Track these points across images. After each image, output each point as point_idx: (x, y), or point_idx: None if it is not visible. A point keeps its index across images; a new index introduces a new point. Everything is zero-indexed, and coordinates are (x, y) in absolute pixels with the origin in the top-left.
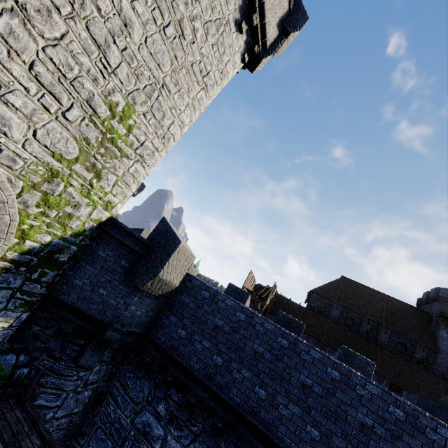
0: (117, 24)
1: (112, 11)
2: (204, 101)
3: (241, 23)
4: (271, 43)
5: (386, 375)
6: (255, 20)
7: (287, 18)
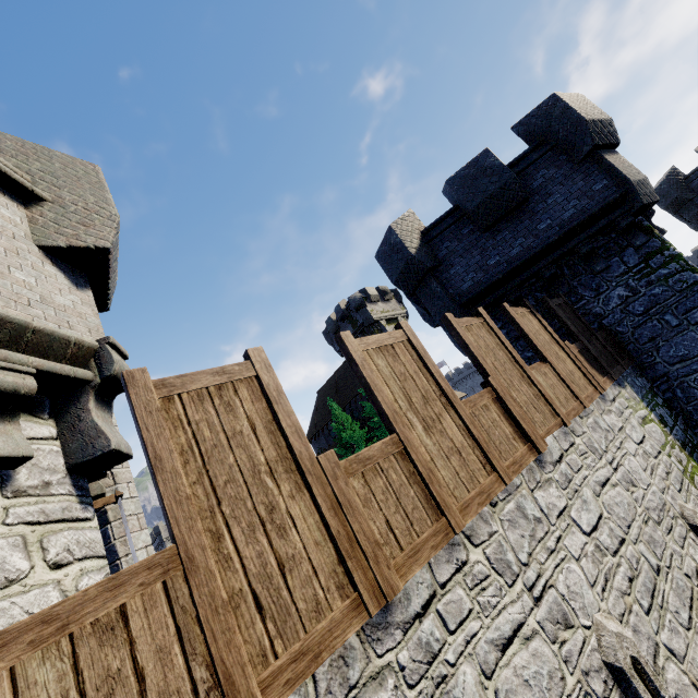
0: None
1: None
2: None
3: None
4: None
5: None
6: None
7: None
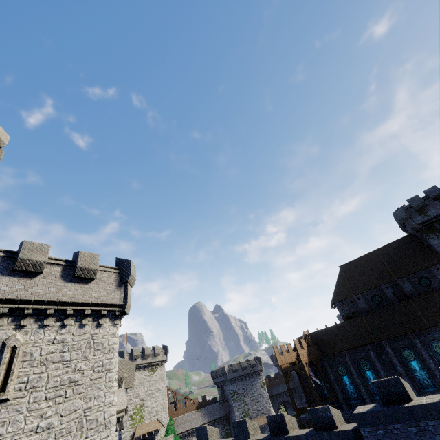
0: (45, 434)
1: (40, 435)
2: (113, 374)
3: (99, 324)
4: (123, 297)
5: (435, 321)
6: (104, 312)
7: (120, 277)
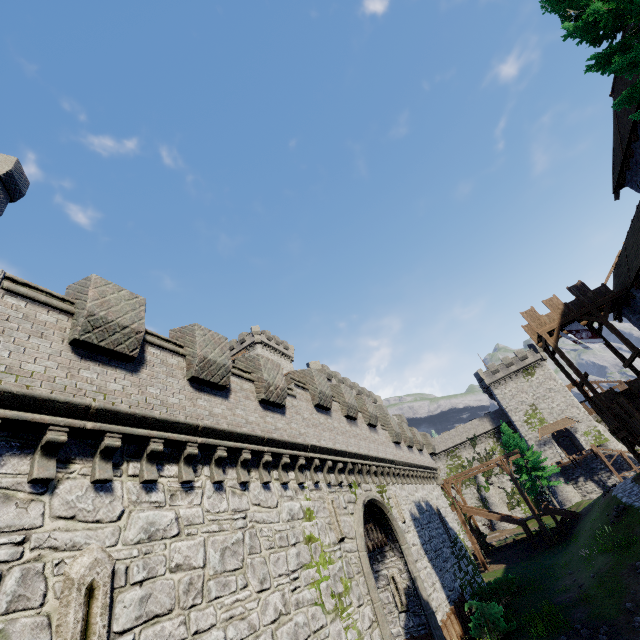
0: None
1: None
2: None
3: None
4: None
5: None
6: None
7: None
